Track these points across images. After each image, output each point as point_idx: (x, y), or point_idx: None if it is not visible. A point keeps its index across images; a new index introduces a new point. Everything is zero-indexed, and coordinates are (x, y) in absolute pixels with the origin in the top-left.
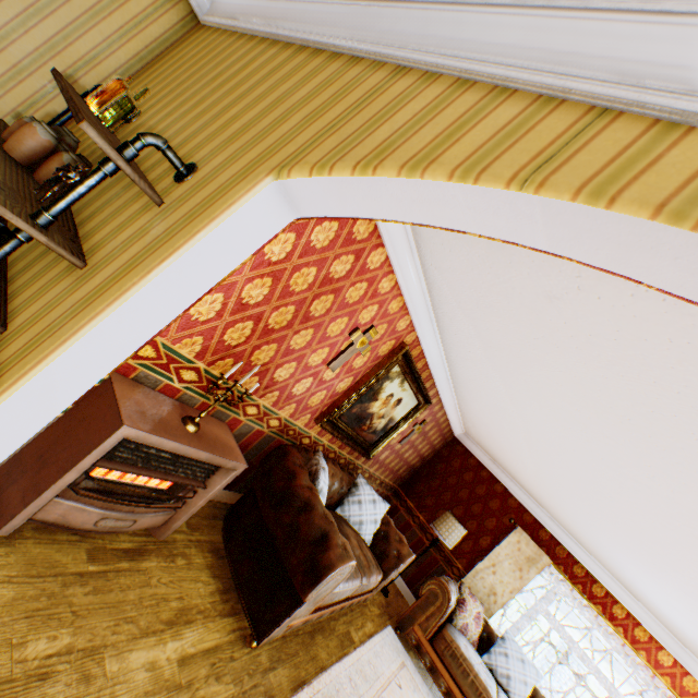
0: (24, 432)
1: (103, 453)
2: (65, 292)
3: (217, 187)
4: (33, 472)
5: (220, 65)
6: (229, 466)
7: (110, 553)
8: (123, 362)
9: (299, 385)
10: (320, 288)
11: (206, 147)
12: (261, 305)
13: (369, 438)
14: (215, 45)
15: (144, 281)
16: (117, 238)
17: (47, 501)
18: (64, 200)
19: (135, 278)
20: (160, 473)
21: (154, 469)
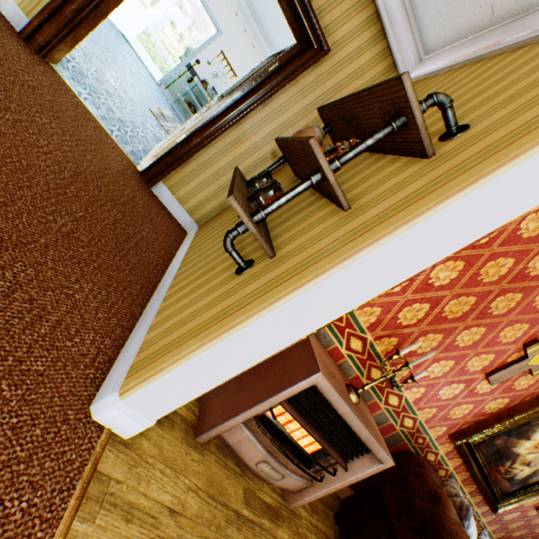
0: (273, 345)
1: (292, 393)
2: (331, 227)
3: (519, 124)
4: (231, 391)
5: (445, 85)
6: (378, 455)
7: (257, 501)
8: (375, 297)
9: (446, 388)
10: (508, 283)
11: (469, 115)
12: (442, 289)
13: (500, 485)
14: (428, 83)
15: (438, 207)
16: (379, 187)
17: (237, 422)
18: (353, 150)
19: (428, 204)
20: (317, 435)
21: (313, 428)
